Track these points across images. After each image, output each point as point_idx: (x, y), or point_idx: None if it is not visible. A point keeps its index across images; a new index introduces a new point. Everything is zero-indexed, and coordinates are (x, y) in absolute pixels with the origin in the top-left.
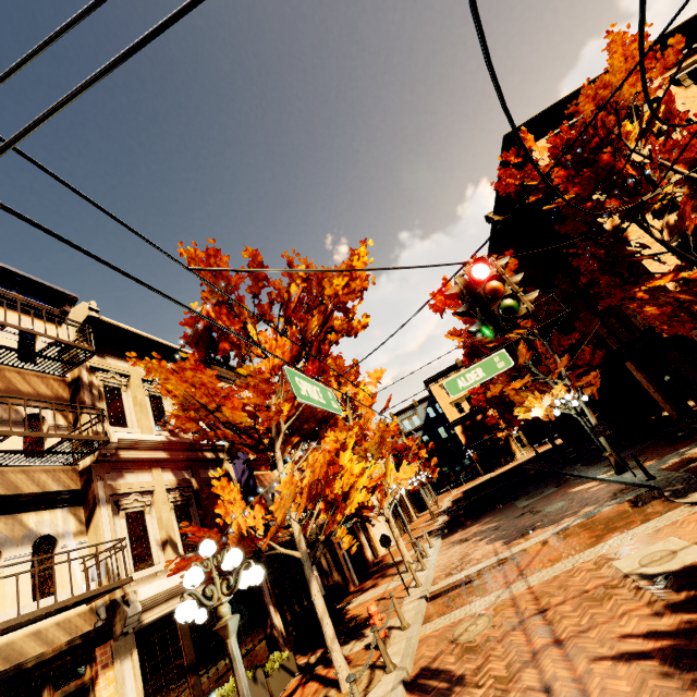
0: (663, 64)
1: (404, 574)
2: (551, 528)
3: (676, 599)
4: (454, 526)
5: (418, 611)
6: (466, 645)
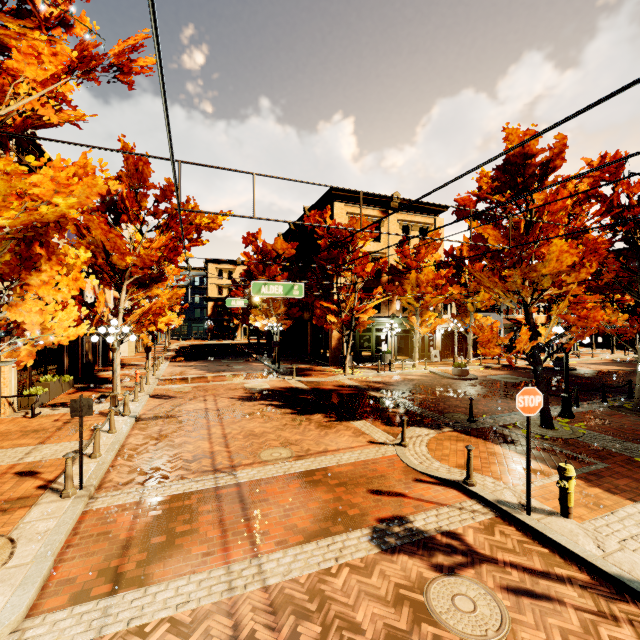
0: (371, 235)
1: (143, 370)
2: (232, 373)
3: (253, 392)
4: (179, 359)
5: (155, 382)
6: (179, 392)
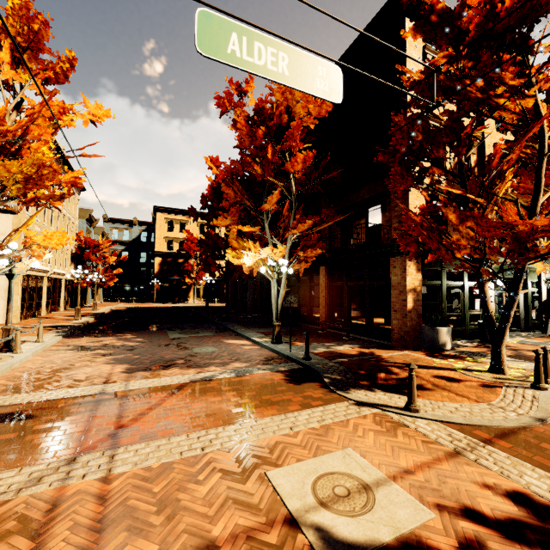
0: None
1: None
2: (192, 372)
3: None
4: (91, 330)
5: None
6: None
